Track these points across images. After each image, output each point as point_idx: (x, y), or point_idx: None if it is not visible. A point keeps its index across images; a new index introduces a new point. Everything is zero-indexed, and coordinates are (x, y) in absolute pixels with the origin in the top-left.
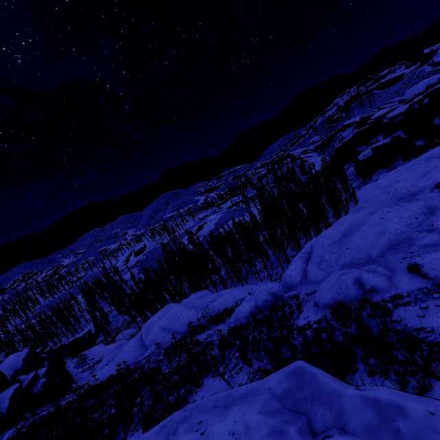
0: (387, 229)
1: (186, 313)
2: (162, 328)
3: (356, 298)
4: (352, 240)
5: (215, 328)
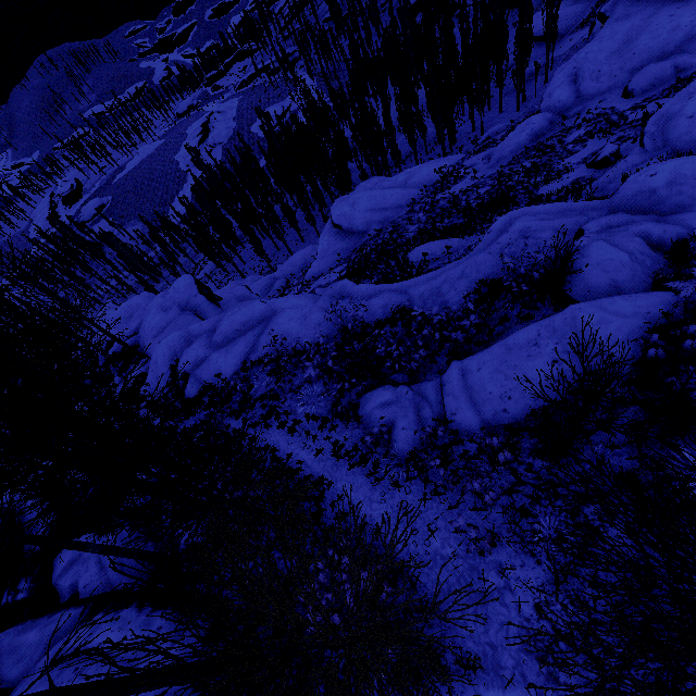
0: (681, 25)
1: (391, 192)
2: (372, 211)
3: (672, 77)
4: (639, 45)
5: (467, 179)
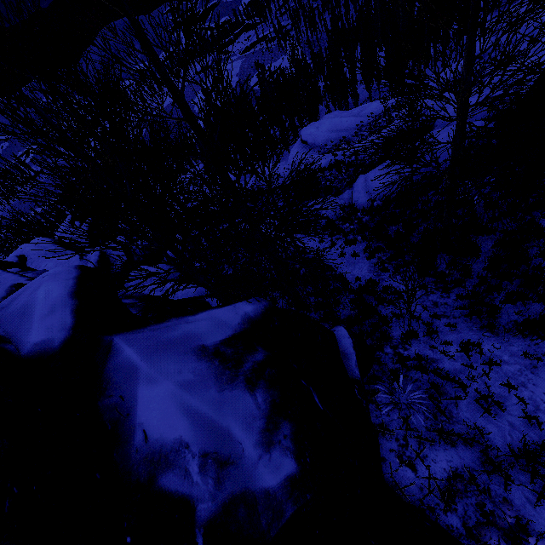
0: None
1: (346, 119)
2: (330, 131)
3: None
4: None
5: None
